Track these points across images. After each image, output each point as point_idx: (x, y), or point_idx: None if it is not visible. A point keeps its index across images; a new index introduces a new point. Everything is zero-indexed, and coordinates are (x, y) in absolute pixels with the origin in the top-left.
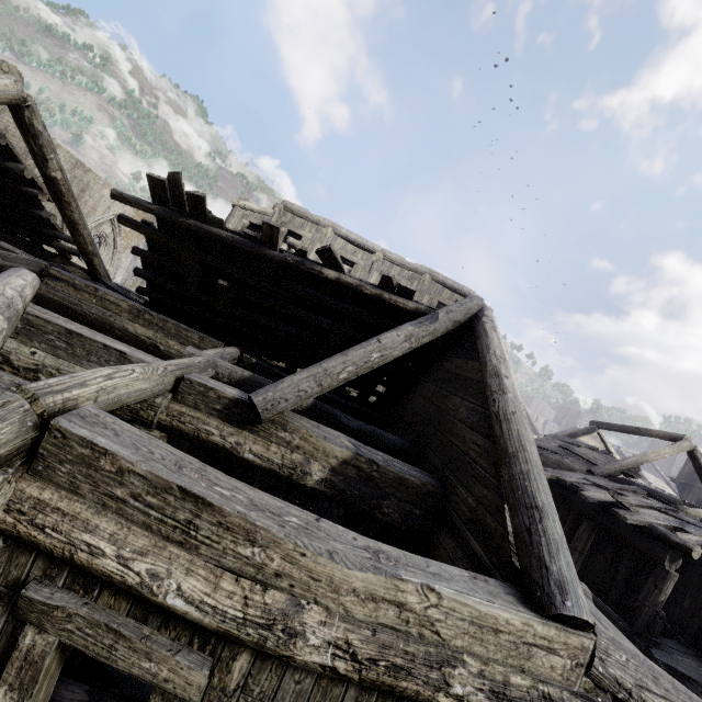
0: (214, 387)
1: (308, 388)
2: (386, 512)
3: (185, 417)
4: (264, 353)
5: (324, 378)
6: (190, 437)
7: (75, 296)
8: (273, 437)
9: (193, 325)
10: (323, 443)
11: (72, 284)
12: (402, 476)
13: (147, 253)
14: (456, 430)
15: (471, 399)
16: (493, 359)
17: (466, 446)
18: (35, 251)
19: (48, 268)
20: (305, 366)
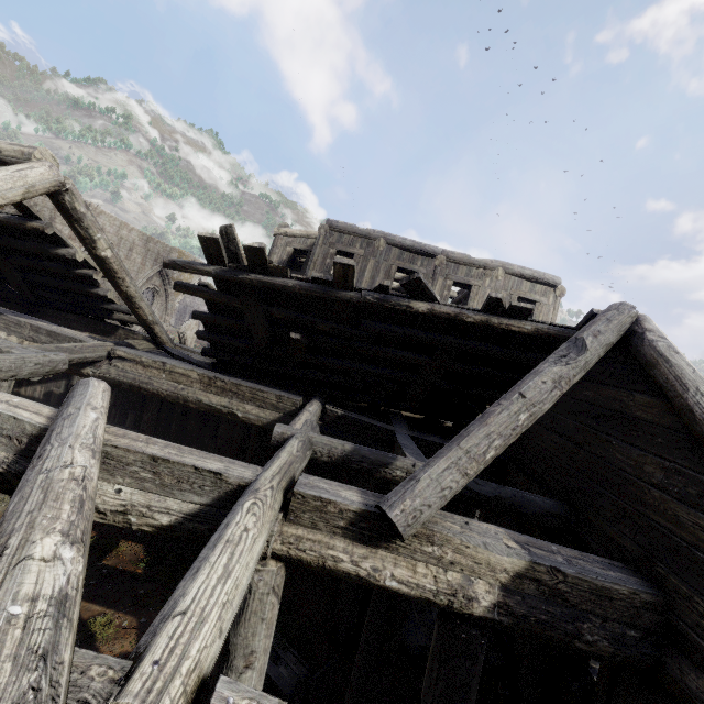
0: (332, 500)
1: (452, 483)
2: (590, 640)
3: (304, 543)
4: (343, 396)
5: (468, 465)
6: (313, 566)
7: (144, 374)
8: (417, 553)
9: (263, 377)
10: (484, 554)
11: (140, 362)
12: (600, 585)
13: (208, 316)
14: (652, 500)
15: (665, 455)
16: (701, 401)
17: (689, 534)
18: (99, 327)
19: (114, 349)
20: (391, 404)
